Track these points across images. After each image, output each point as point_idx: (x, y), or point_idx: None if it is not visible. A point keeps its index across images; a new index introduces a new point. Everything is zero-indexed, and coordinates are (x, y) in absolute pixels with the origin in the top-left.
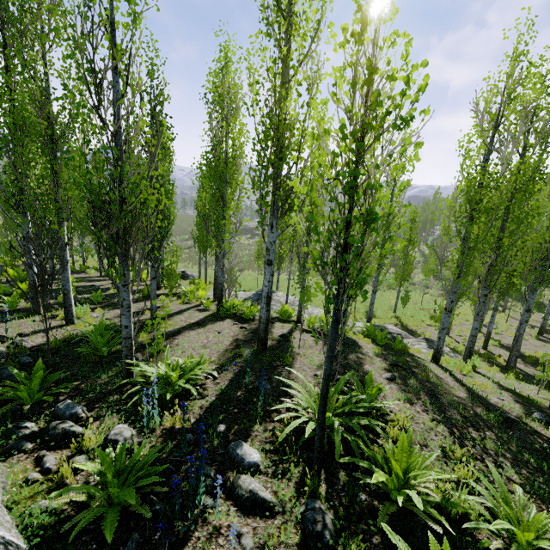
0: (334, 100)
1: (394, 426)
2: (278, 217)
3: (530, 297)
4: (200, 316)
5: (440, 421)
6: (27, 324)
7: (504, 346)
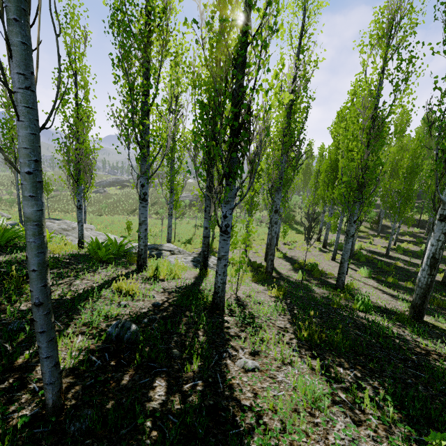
0: None
1: None
2: None
3: (276, 197)
4: None
5: None
6: None
7: (287, 257)
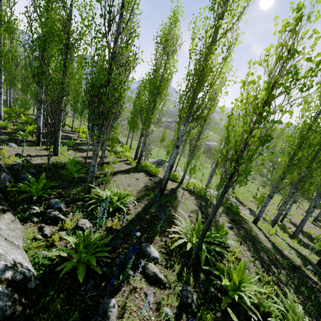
0: (259, 63)
1: (231, 255)
2: (188, 122)
3: (318, 199)
4: (126, 167)
5: (256, 258)
6: (33, 150)
7: (292, 223)
